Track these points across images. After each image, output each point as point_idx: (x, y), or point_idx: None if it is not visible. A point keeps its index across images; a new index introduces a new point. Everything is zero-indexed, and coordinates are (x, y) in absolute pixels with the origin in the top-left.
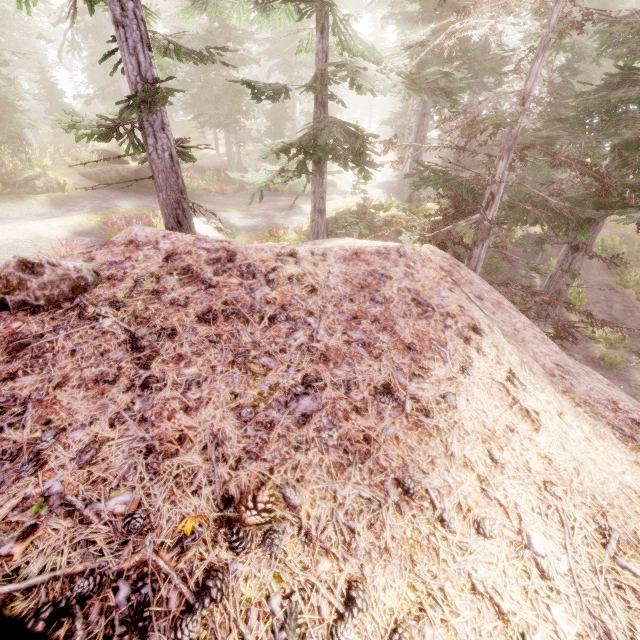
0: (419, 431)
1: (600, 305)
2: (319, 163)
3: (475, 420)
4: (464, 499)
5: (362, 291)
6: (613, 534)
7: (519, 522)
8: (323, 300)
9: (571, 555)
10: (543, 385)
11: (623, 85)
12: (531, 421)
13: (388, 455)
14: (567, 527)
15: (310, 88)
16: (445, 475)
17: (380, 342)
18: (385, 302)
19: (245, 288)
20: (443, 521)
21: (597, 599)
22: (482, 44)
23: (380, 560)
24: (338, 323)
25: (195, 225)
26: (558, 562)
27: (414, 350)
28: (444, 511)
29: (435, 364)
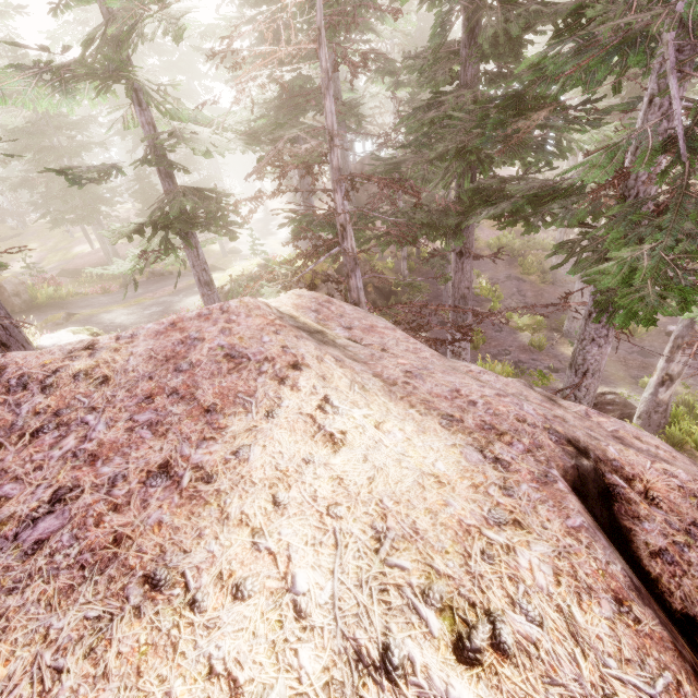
0: (193, 504)
1: (515, 297)
2: (187, 235)
3: (267, 466)
4: (228, 564)
5: (166, 364)
6: (389, 534)
7: (287, 565)
8: (114, 389)
9: (338, 578)
10: (373, 399)
11: (435, 107)
12: (332, 444)
13: (142, 549)
14: (341, 547)
15: (144, 162)
16: (212, 545)
17: (172, 416)
18: (190, 368)
19: (9, 406)
20: (194, 603)
21: (356, 616)
22: None
23: (91, 693)
24: (125, 410)
25: (61, 339)
26: (321, 592)
27: (213, 411)
28: (199, 590)
29: (235, 419)
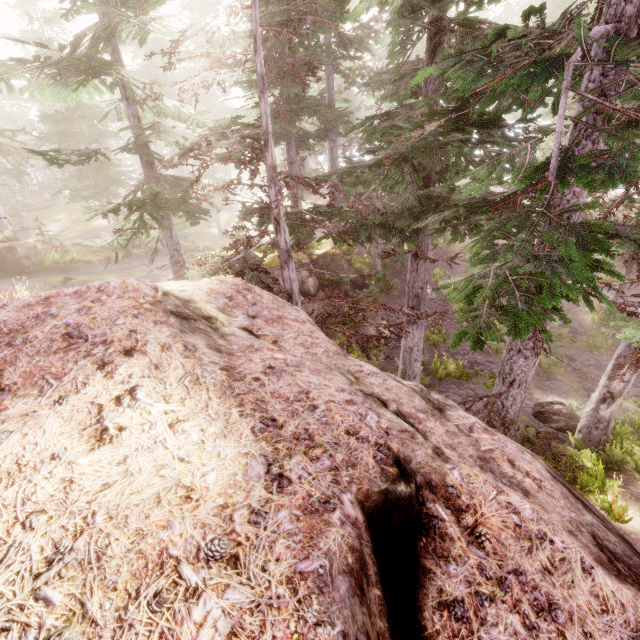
0: None
1: None
2: (162, 217)
3: (10, 457)
4: None
5: (5, 337)
6: (68, 556)
7: None
8: None
9: None
10: (197, 394)
11: (393, 118)
12: (96, 440)
13: None
14: (2, 566)
15: (125, 149)
16: None
17: None
18: (21, 344)
19: None
20: None
21: None
22: (322, 100)
23: None
24: None
25: None
26: None
27: (6, 391)
28: None
29: (21, 401)
